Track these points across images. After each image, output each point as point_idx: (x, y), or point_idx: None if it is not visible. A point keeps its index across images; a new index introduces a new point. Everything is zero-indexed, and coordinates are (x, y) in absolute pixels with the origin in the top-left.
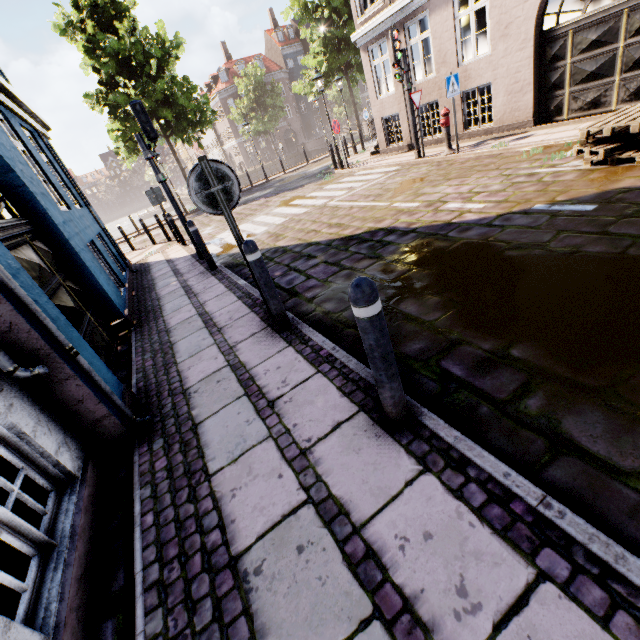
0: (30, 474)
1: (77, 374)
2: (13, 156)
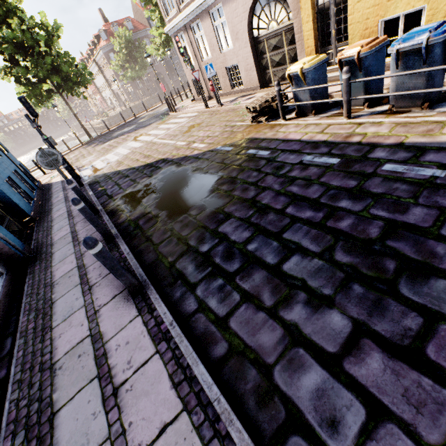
0: None
1: None
2: None
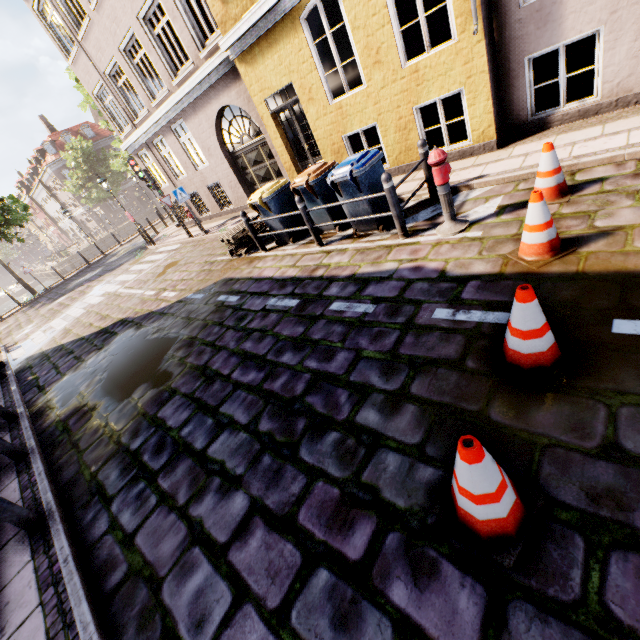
0: None
1: None
2: None
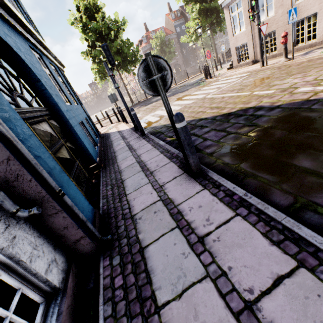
0: (25, 292)
1: (63, 209)
2: (41, 74)
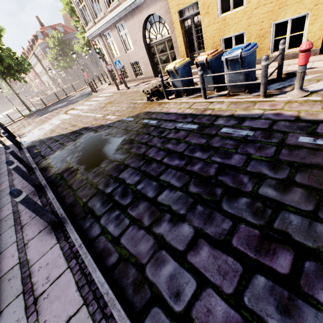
0: None
1: None
2: None
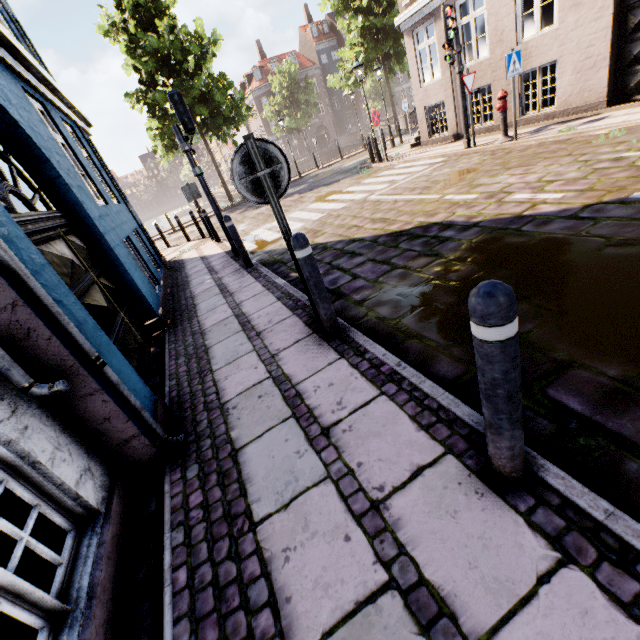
0: (45, 512)
1: (103, 388)
2: (50, 147)
